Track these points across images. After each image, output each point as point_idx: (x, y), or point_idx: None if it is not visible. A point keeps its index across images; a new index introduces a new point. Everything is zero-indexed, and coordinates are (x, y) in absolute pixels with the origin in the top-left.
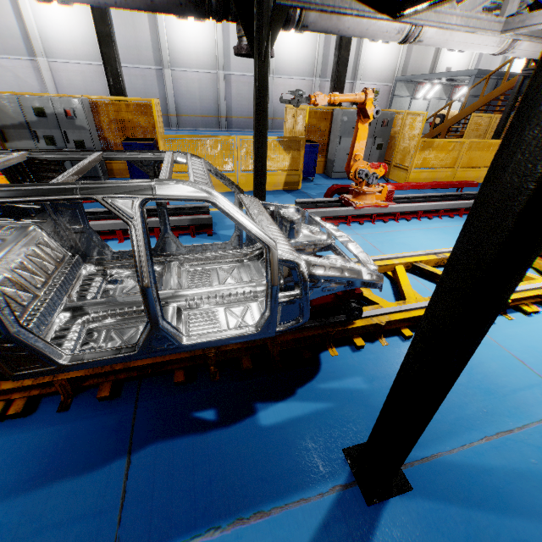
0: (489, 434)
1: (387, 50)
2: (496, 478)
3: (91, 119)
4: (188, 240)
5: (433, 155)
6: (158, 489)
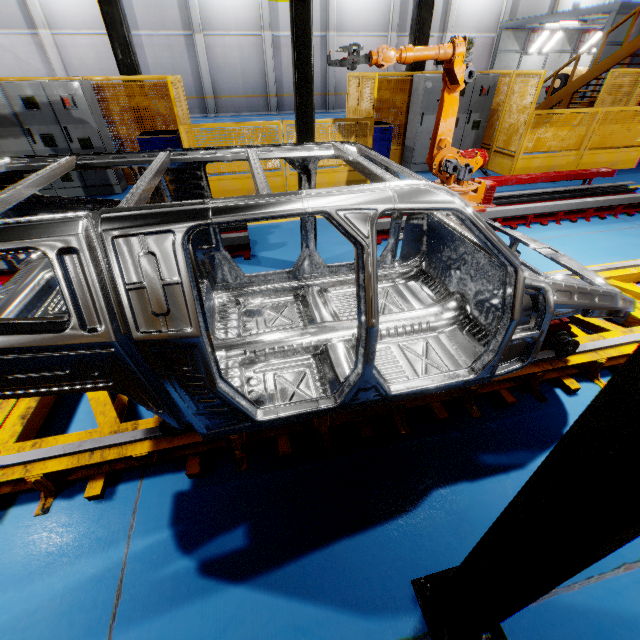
0: (628, 560)
1: None
2: (639, 633)
3: (96, 109)
4: None
5: (550, 133)
6: (155, 636)
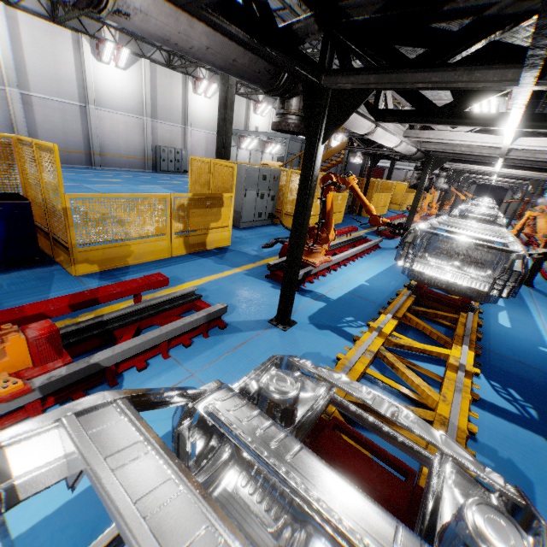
0: None
1: (210, 104)
2: None
3: None
4: (208, 344)
5: (314, 205)
6: None
